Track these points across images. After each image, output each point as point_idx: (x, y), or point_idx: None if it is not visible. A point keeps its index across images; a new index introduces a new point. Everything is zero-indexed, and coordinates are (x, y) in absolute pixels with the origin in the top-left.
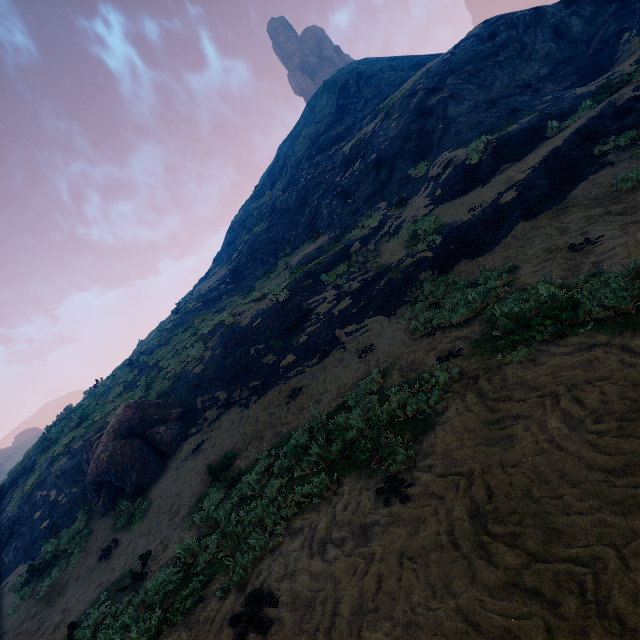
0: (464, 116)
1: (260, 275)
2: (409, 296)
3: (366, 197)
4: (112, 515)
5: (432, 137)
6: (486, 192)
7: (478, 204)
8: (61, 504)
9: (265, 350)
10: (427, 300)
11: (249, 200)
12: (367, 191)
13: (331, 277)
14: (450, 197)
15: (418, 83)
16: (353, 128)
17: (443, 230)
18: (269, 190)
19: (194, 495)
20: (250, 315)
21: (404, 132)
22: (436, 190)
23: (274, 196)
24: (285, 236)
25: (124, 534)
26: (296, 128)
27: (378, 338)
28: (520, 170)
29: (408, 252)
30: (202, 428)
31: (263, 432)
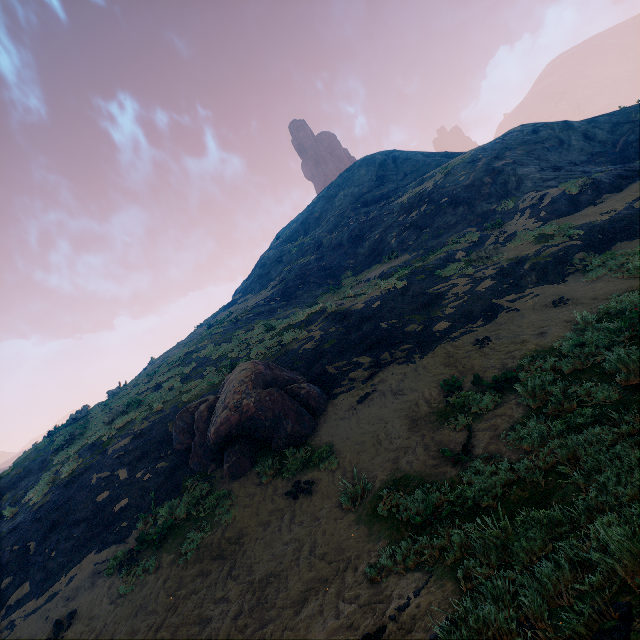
0: (534, 174)
1: (319, 293)
2: (570, 270)
3: (447, 226)
4: (258, 472)
5: (508, 186)
6: (608, 205)
7: (607, 211)
8: (144, 480)
9: (401, 323)
10: (606, 265)
11: (279, 243)
12: (447, 222)
13: (450, 271)
14: (558, 216)
15: (477, 154)
16: (398, 190)
17: (582, 226)
18: (302, 236)
19: (422, 417)
20: (362, 301)
21: (477, 182)
22: (539, 212)
23: (317, 236)
24: (341, 264)
25: (313, 474)
26: (328, 192)
27: (564, 294)
28: (637, 191)
29: (544, 245)
30: (354, 385)
31: (475, 365)
